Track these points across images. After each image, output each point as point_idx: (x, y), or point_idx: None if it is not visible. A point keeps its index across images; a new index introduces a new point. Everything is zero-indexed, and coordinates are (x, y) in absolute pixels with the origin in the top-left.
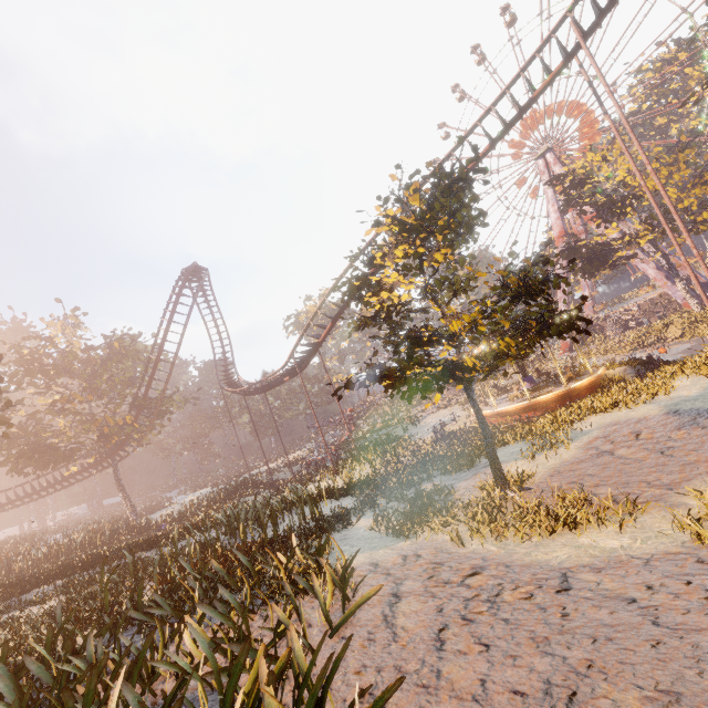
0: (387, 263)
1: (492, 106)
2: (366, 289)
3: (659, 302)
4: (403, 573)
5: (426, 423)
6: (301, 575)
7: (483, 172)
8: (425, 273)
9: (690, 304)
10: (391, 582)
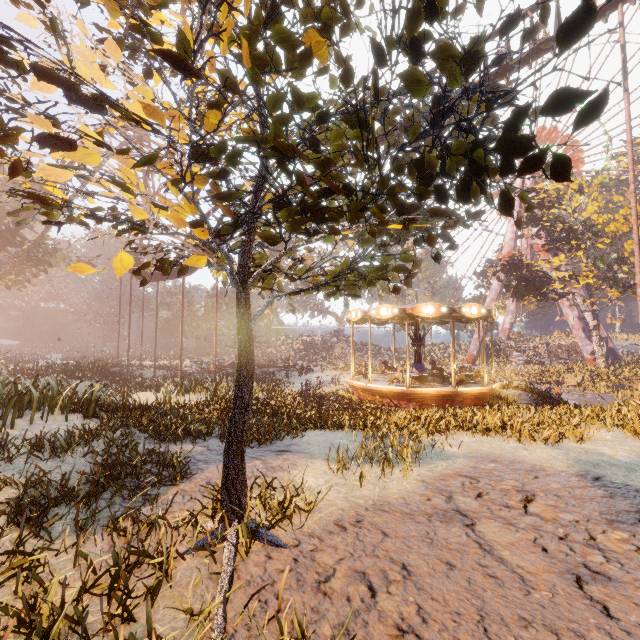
0: None
1: None
2: None
3: (567, 349)
4: None
5: (312, 376)
6: None
7: None
8: None
9: (597, 359)
10: None
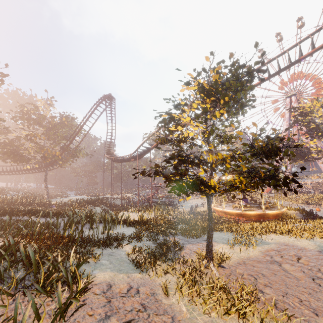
0: (186, 109)
1: (276, 57)
2: (170, 121)
3: None
4: (118, 305)
5: (190, 202)
6: (55, 280)
7: (263, 71)
8: (206, 122)
9: None
10: (104, 311)
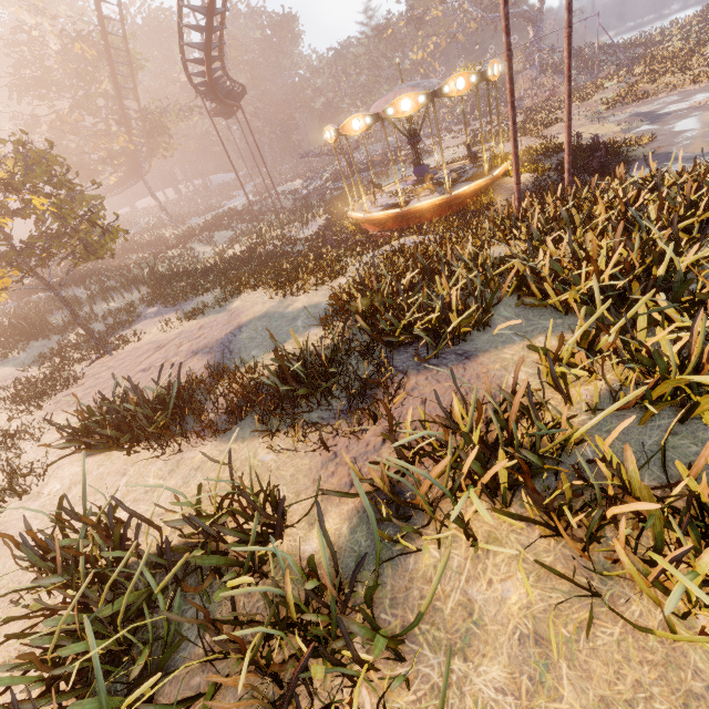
0: None
1: None
2: None
3: None
4: None
5: None
6: None
7: None
8: None
9: None
10: None
